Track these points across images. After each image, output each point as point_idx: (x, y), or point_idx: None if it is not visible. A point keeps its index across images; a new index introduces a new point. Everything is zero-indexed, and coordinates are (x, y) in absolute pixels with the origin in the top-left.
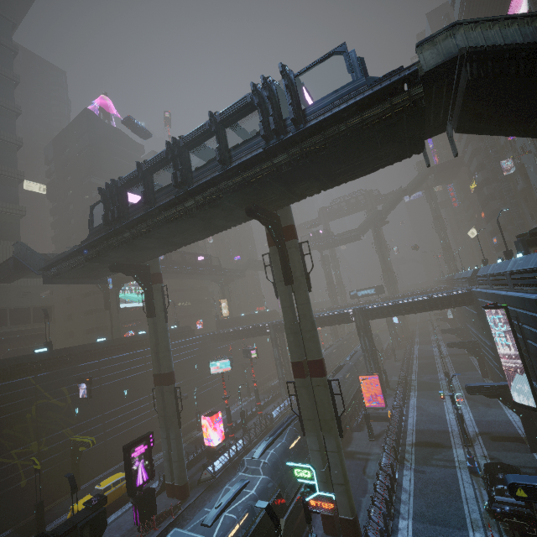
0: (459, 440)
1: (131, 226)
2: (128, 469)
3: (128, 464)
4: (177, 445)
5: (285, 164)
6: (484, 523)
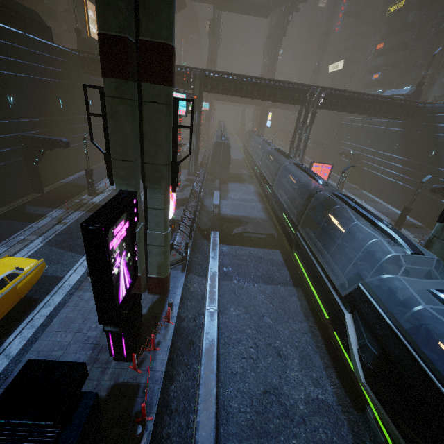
0: None
1: None
2: (109, 279)
3: (108, 268)
4: (165, 221)
5: None
6: None
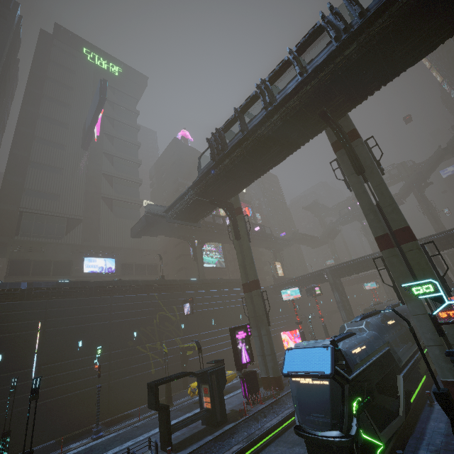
0: None
1: (230, 154)
2: (235, 346)
3: (235, 342)
4: (268, 340)
5: (355, 53)
6: None
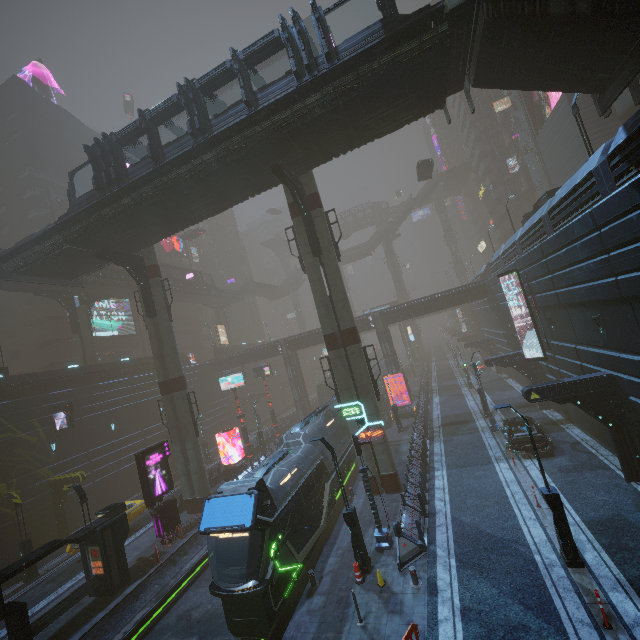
0: (480, 416)
1: (132, 190)
2: (145, 477)
3: (144, 472)
4: (196, 455)
5: (318, 106)
6: (506, 456)
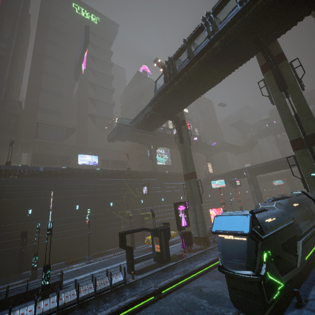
0: None
1: (178, 77)
2: (177, 214)
3: (177, 212)
4: (200, 213)
5: None
6: None
